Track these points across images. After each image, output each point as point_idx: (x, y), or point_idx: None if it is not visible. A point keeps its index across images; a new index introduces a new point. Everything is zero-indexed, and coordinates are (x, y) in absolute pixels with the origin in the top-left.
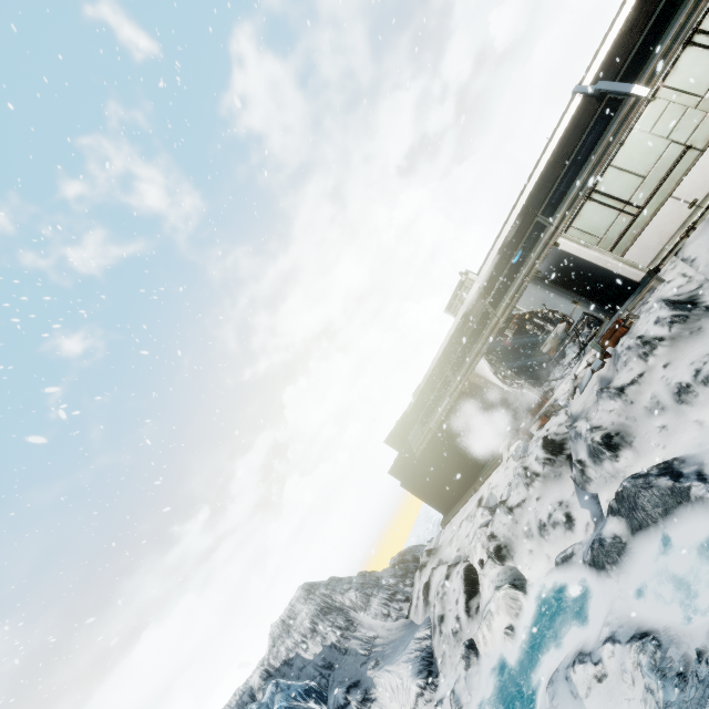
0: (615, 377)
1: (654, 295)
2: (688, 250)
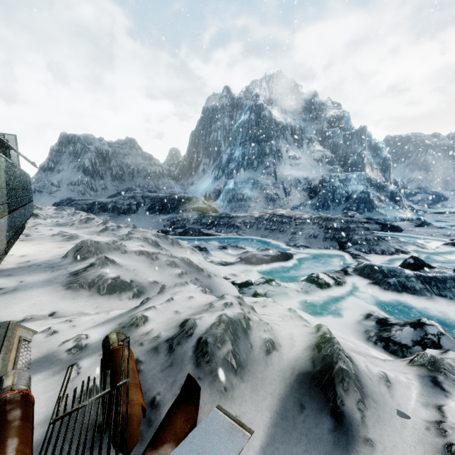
0: (282, 359)
1: (53, 340)
2: (12, 313)
